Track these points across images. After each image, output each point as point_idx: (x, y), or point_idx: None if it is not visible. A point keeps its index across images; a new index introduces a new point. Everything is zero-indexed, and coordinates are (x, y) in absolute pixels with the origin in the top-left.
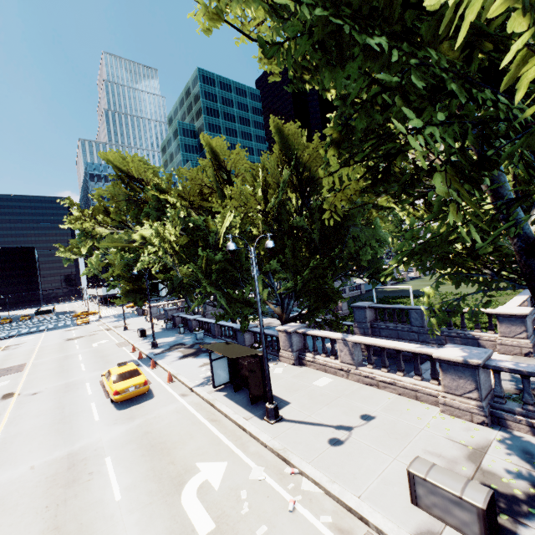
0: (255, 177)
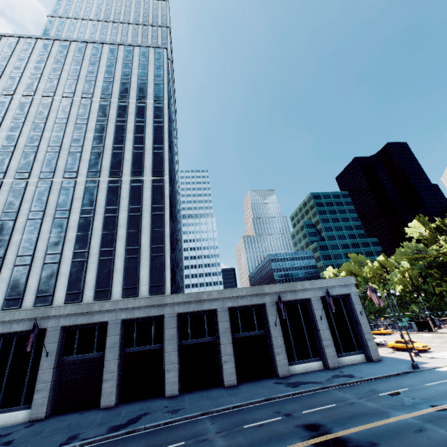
0: (404, 274)
